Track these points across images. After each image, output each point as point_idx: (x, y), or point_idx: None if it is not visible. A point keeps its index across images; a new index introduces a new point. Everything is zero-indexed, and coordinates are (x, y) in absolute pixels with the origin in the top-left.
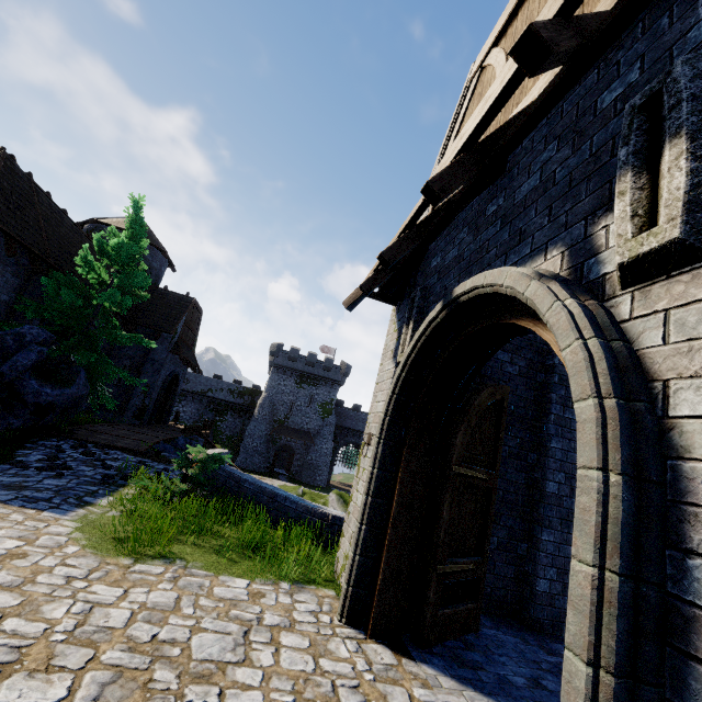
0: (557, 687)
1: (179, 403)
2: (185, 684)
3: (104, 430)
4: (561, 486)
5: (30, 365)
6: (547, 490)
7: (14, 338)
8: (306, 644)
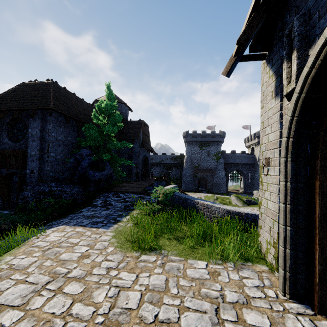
0: None
1: (152, 168)
2: None
3: (125, 185)
4: None
5: (87, 165)
6: None
7: (79, 156)
8: (267, 322)
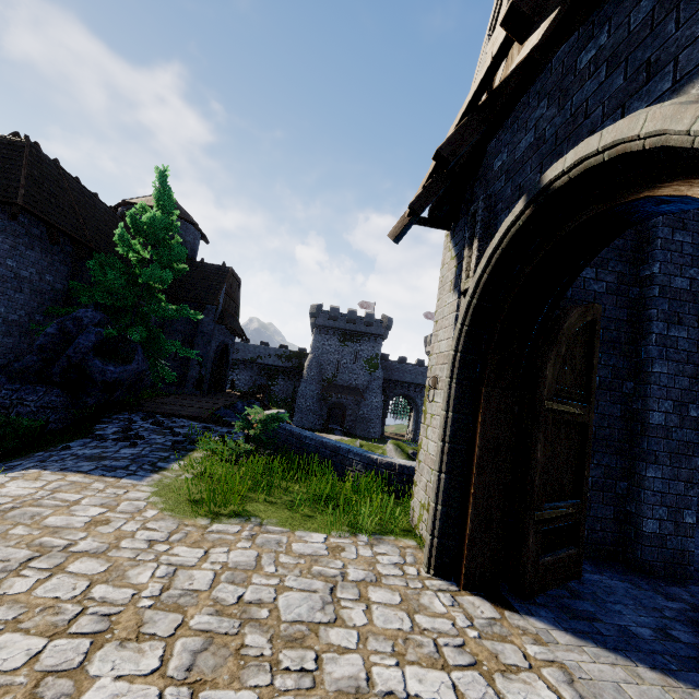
0: (691, 638)
1: (233, 372)
2: (279, 649)
3: (169, 401)
4: (668, 416)
5: (91, 346)
6: (651, 422)
7: (73, 322)
8: (397, 599)
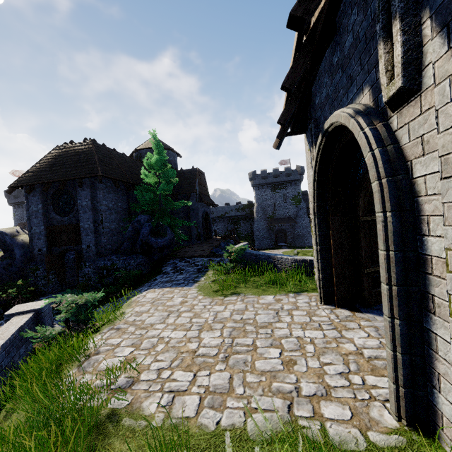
0: None
1: (213, 225)
2: (258, 329)
3: (187, 250)
4: None
5: (148, 232)
6: None
7: (137, 223)
8: (305, 313)
